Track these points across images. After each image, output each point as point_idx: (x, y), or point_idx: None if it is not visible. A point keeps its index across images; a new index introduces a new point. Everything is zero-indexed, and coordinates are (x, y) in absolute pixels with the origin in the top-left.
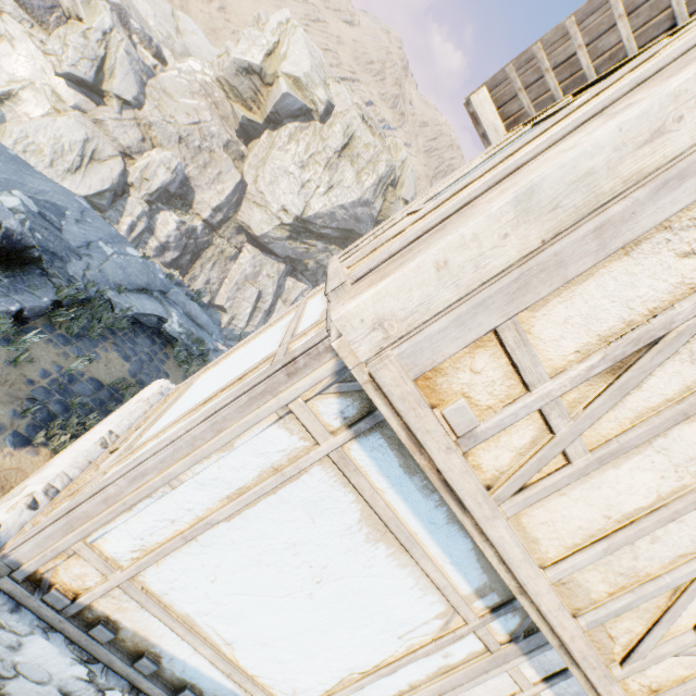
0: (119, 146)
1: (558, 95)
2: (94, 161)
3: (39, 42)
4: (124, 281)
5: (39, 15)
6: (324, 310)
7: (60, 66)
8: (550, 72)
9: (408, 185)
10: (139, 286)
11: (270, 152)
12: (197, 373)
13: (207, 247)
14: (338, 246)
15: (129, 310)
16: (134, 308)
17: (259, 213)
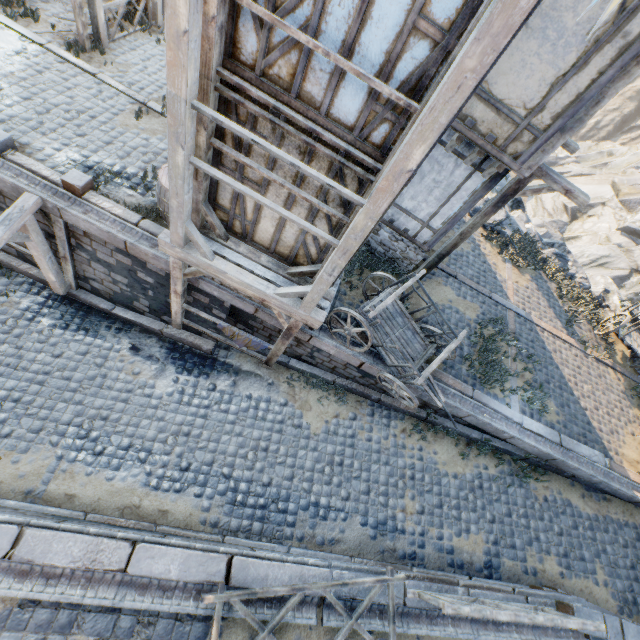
0: (633, 265)
1: None
2: (600, 267)
3: (618, 216)
4: None
5: (631, 206)
6: None
7: (622, 225)
8: None
9: None
10: None
11: None
12: None
13: None
14: None
15: None
16: None
17: None
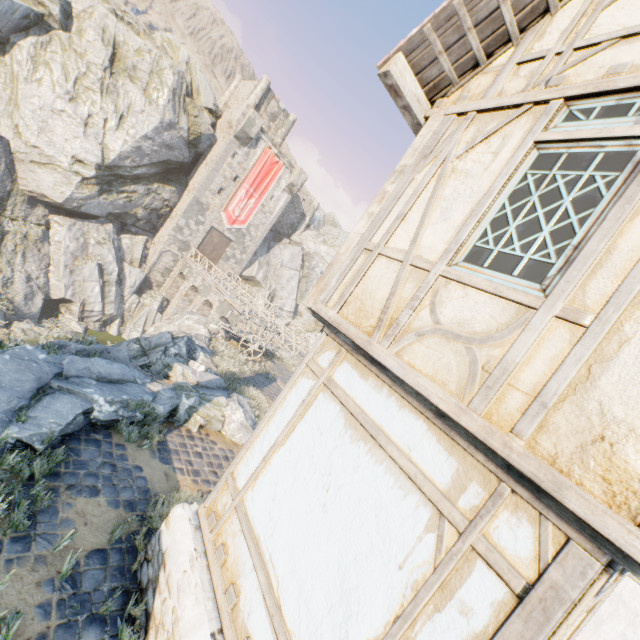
0: None
1: (480, 55)
2: None
3: None
4: (11, 400)
5: None
6: (441, 440)
7: None
8: (473, 31)
9: (204, 90)
10: (31, 391)
11: (16, 88)
12: (221, 484)
13: (1, 239)
14: (161, 182)
15: (54, 436)
16: (53, 427)
17: (47, 174)
